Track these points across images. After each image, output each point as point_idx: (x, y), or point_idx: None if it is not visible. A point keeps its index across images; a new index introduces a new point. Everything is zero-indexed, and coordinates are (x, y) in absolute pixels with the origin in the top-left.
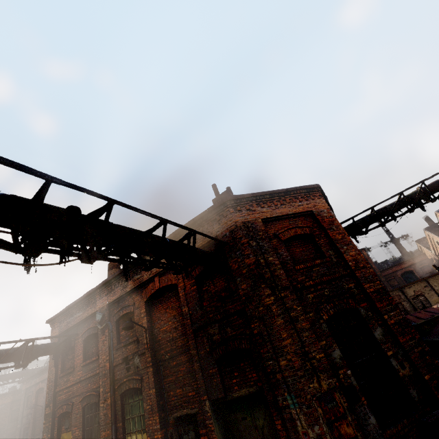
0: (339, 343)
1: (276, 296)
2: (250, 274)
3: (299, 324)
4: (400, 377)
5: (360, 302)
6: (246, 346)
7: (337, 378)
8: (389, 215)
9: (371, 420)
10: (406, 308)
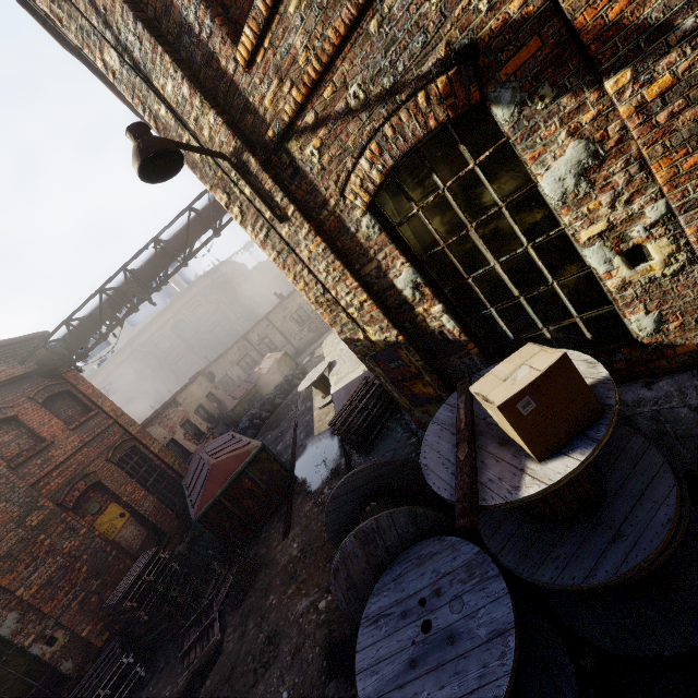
0: None
1: None
2: None
3: None
4: (47, 661)
5: None
6: None
7: None
8: (112, 318)
9: None
10: (254, 358)
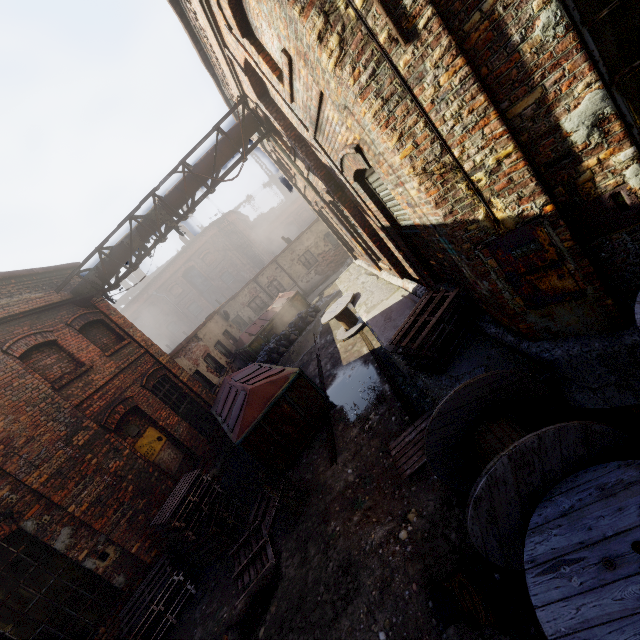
0: None
1: None
2: None
3: None
4: (100, 575)
5: (25, 511)
6: None
7: None
8: (141, 248)
9: None
10: (264, 300)
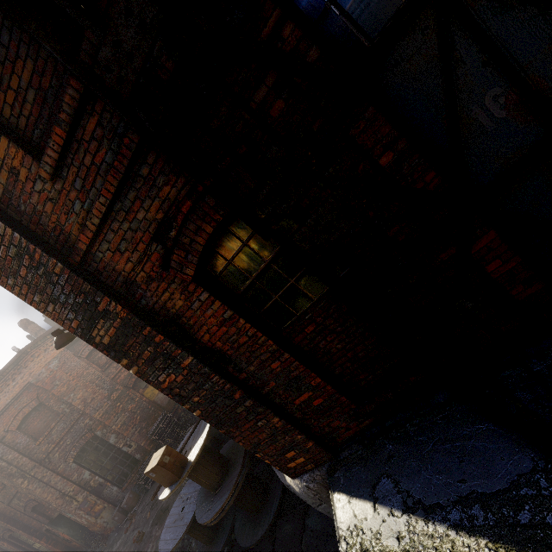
0: (89, 464)
1: (28, 479)
2: (2, 477)
3: (53, 482)
4: (130, 454)
5: (96, 428)
6: (37, 503)
7: (90, 487)
8: None
9: (114, 489)
10: None
